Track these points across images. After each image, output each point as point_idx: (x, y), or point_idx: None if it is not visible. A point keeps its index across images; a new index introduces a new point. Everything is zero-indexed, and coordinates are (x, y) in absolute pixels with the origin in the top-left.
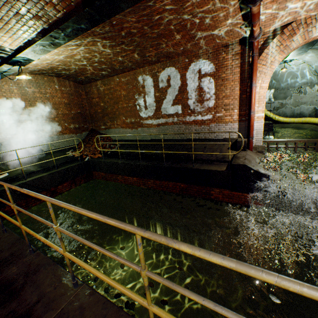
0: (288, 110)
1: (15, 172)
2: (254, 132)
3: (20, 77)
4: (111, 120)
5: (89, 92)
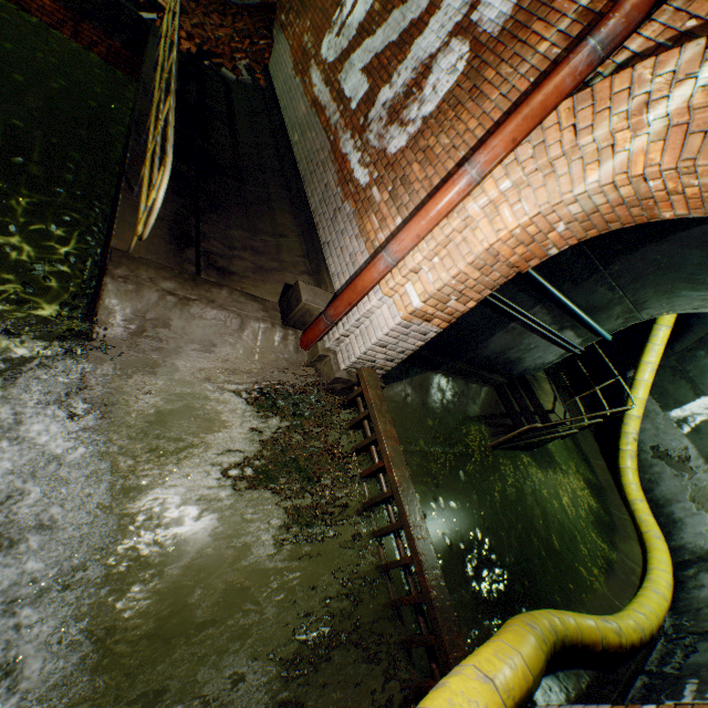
0: (673, 487)
1: None
2: (356, 318)
3: None
4: (299, 10)
5: None
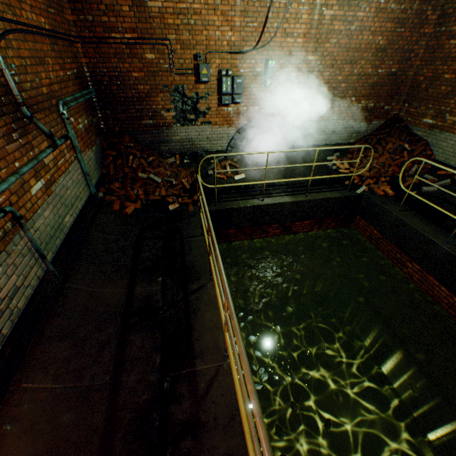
0: None
1: (251, 175)
2: None
3: None
4: None
5: (450, 16)
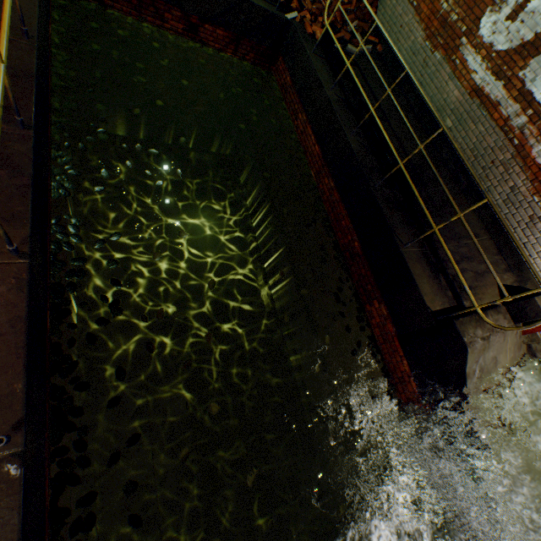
0: None
1: None
2: None
3: None
4: None
5: None
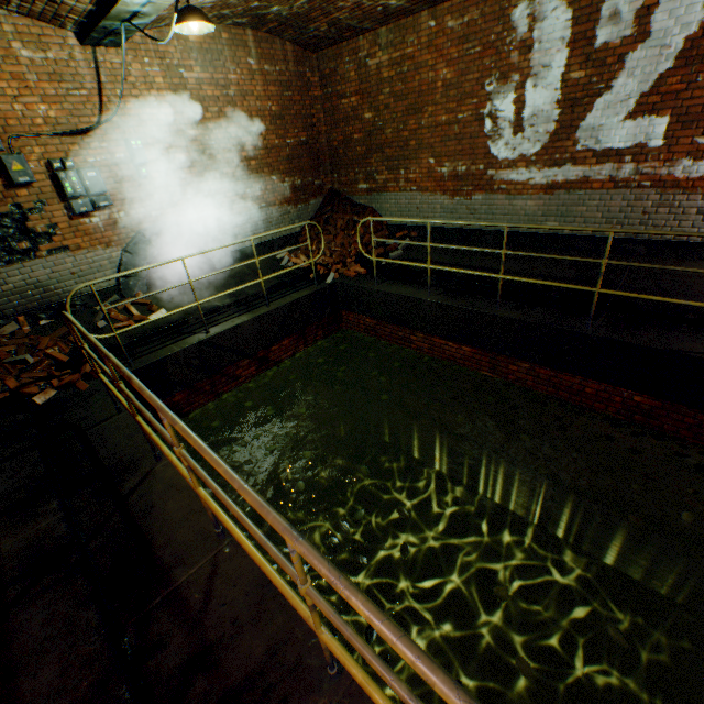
0: None
1: (178, 307)
2: None
3: (183, 29)
4: (390, 166)
5: (330, 77)
